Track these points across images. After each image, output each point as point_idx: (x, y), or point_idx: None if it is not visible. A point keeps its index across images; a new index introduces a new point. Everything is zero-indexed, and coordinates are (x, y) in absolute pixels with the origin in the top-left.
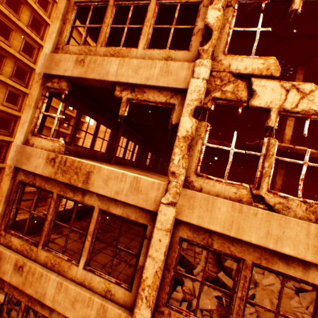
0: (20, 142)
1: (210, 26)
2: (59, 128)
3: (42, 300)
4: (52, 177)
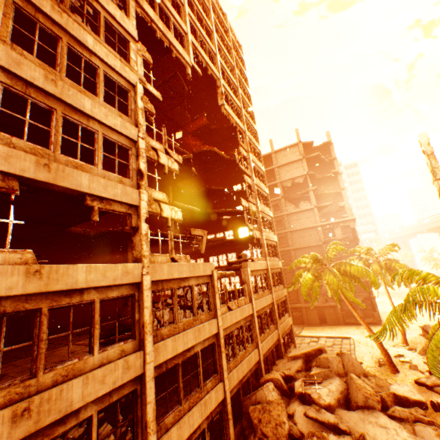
0: None
1: (143, 171)
2: None
3: (71, 410)
4: (44, 290)
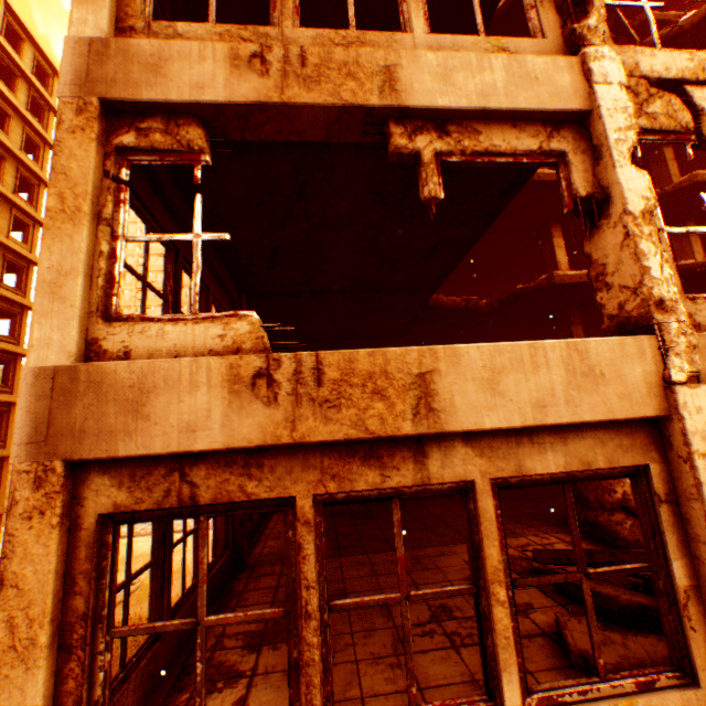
0: (65, 357)
1: None
2: (145, 305)
3: None
4: (283, 440)
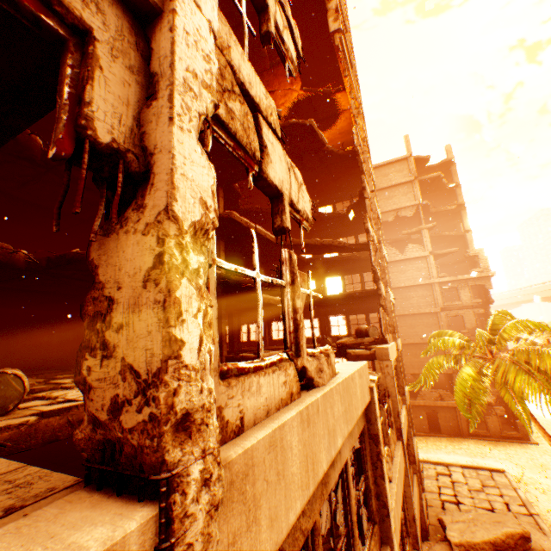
0: None
1: None
2: None
3: None
4: None
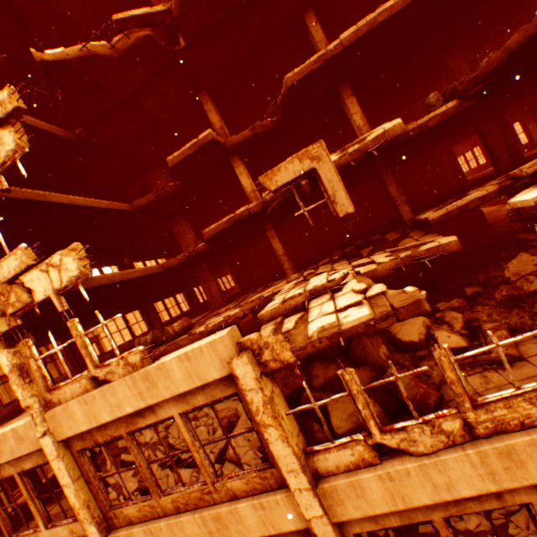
0: None
1: None
2: None
3: None
4: None
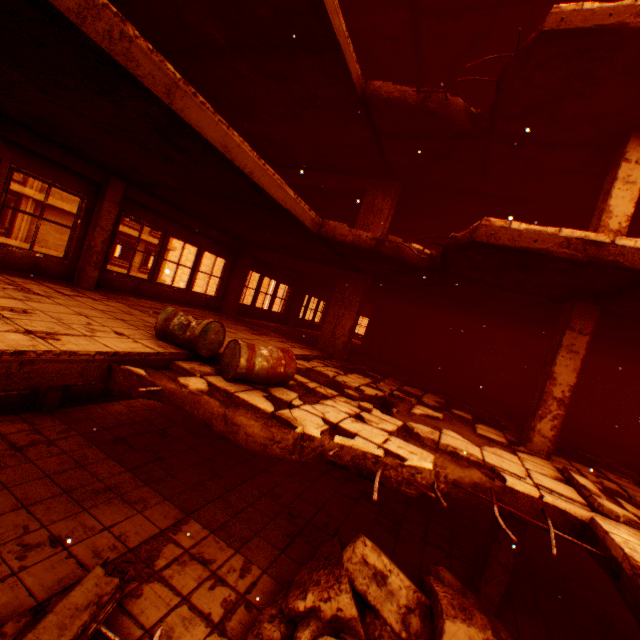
0: None
1: None
2: None
3: None
4: None
